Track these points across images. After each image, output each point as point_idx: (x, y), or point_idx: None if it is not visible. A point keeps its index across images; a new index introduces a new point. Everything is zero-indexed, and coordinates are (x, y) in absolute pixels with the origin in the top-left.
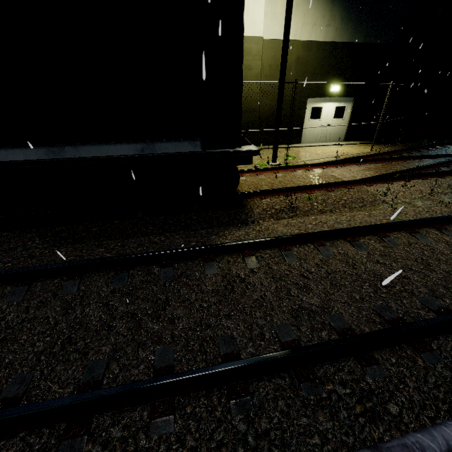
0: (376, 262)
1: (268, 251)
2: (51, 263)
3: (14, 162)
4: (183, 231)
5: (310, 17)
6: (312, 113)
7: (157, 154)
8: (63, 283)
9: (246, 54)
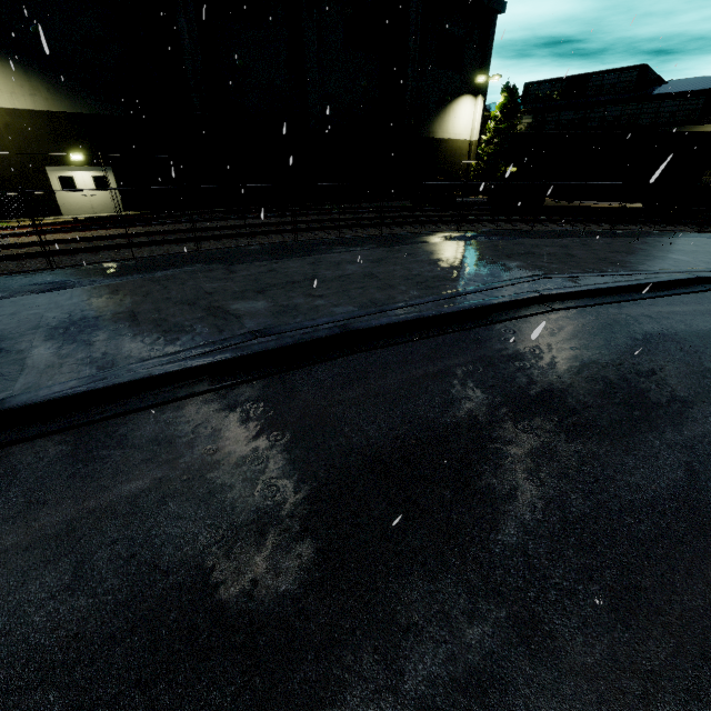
0: None
1: None
2: None
3: None
4: None
5: (3, 85)
6: (63, 183)
7: None
8: None
9: None
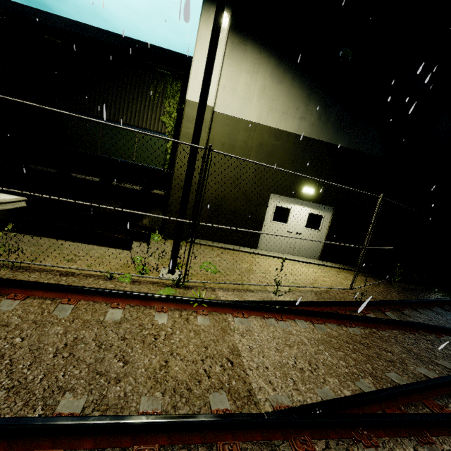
0: None
1: None
2: None
3: None
4: None
5: (280, 104)
6: (276, 213)
7: None
8: None
9: (187, 120)
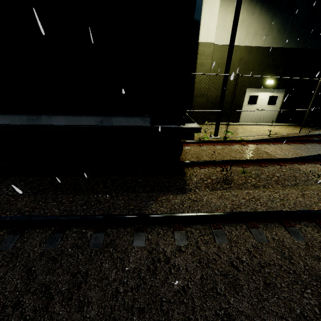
0: (317, 258)
1: (199, 226)
2: (1, 216)
3: (2, 125)
4: (127, 192)
5: (252, 29)
6: (249, 99)
7: (113, 126)
8: (5, 236)
9: (200, 54)
